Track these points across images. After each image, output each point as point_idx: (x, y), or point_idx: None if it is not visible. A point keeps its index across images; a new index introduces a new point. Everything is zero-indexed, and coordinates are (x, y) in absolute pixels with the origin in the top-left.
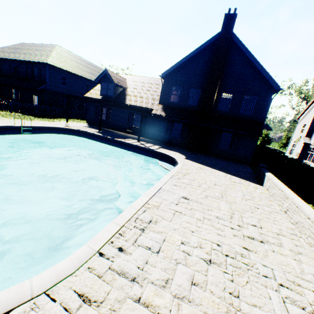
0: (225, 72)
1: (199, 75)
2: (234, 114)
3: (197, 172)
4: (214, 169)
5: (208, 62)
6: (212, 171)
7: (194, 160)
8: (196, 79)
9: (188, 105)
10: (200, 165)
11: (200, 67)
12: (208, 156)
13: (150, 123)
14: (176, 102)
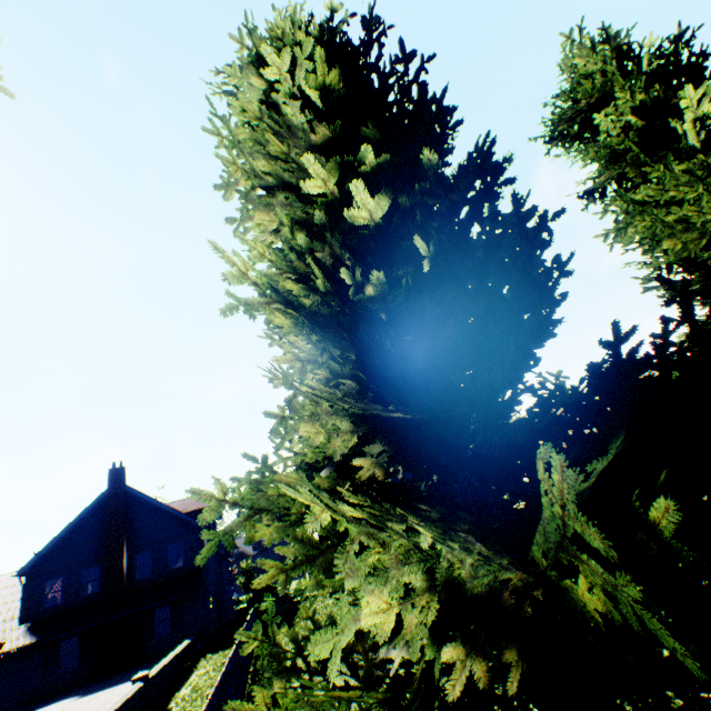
0: (132, 528)
1: (93, 545)
2: (163, 575)
3: (84, 704)
4: (126, 681)
5: (103, 524)
6: (116, 688)
7: (97, 690)
8: (89, 552)
9: (83, 598)
10: (101, 692)
11: (93, 534)
12: (137, 667)
13: (2, 674)
14: (60, 603)
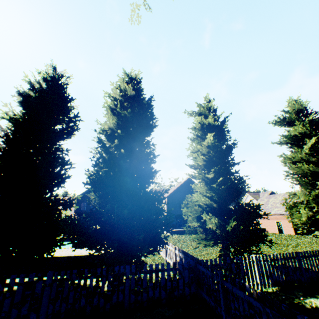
0: None
1: None
2: None
3: None
4: None
5: None
6: None
7: None
8: None
9: None
10: None
11: None
12: None
13: None
14: (85, 210)
